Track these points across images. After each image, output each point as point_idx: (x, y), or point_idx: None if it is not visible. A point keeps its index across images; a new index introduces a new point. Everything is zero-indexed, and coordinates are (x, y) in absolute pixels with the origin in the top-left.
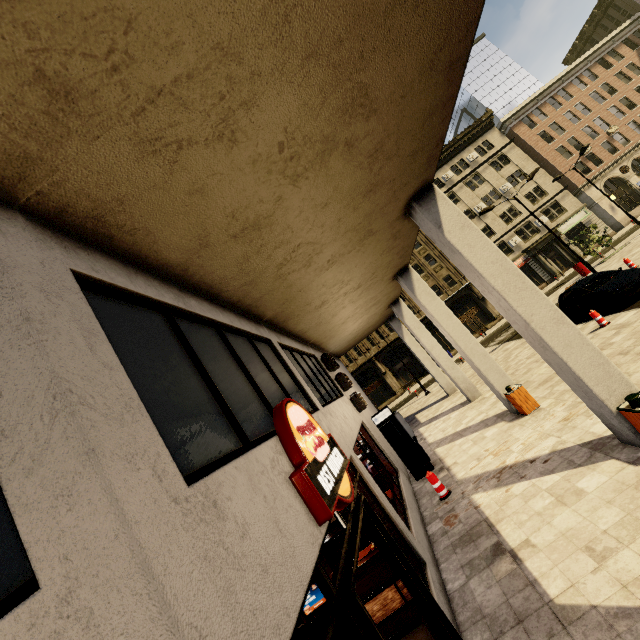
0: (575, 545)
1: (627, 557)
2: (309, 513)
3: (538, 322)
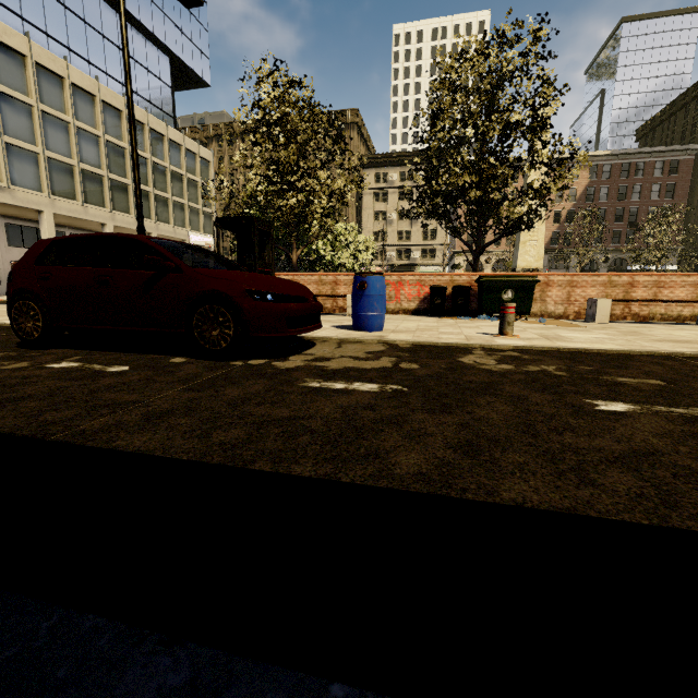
0: None
1: None
2: None
3: None
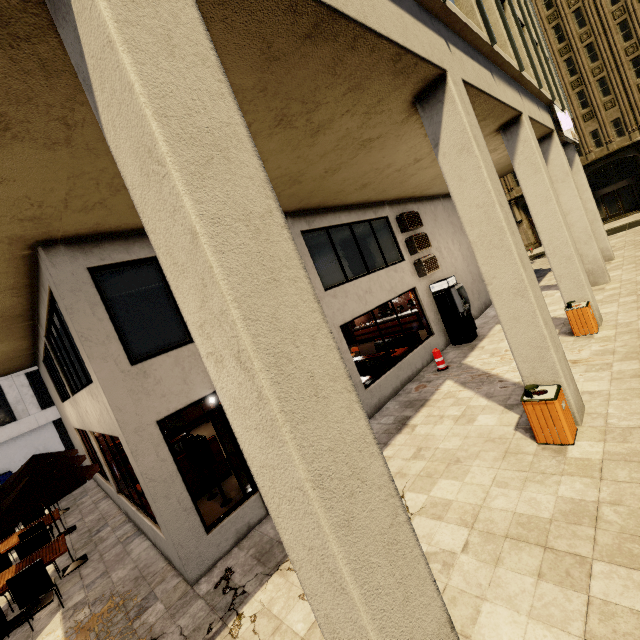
0: (420, 444)
1: (419, 465)
2: None
3: (496, 287)
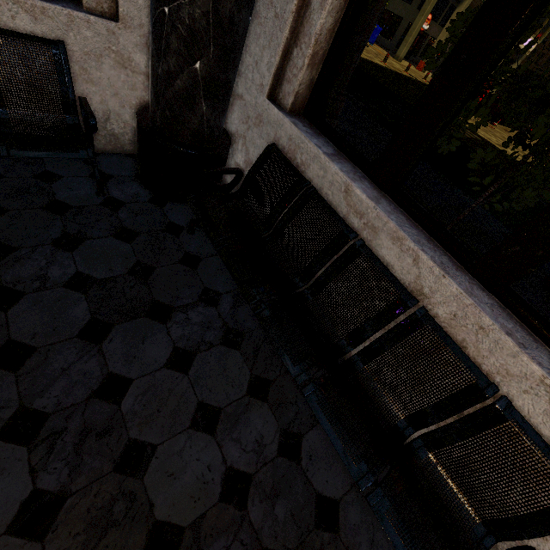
0: None
1: None
2: None
3: None
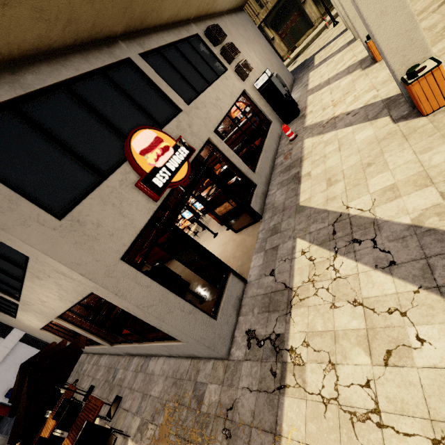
0: (325, 177)
1: (339, 186)
2: (149, 199)
3: None
